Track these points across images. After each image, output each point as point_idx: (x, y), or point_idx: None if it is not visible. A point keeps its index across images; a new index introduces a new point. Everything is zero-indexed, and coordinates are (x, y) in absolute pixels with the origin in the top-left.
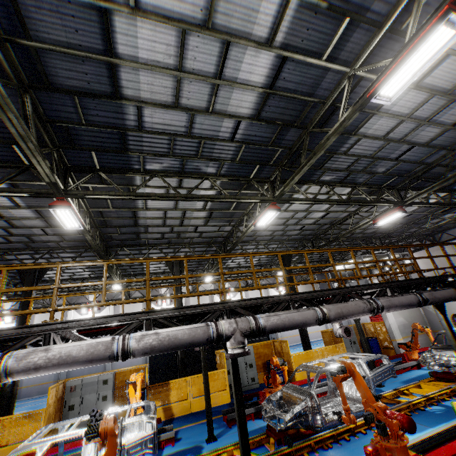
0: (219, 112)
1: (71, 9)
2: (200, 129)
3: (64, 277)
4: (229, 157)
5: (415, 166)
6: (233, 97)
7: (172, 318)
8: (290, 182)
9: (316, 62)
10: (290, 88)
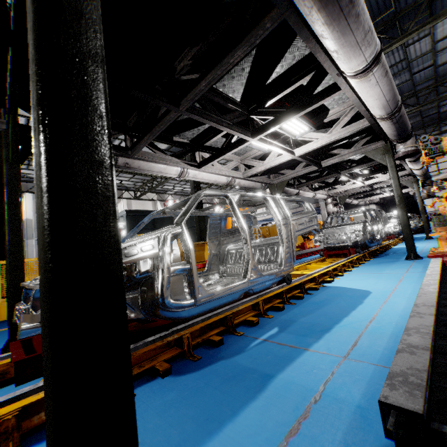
0: None
1: None
2: None
3: None
4: None
5: (408, 90)
6: None
7: (302, 142)
8: (386, 49)
9: None
10: None
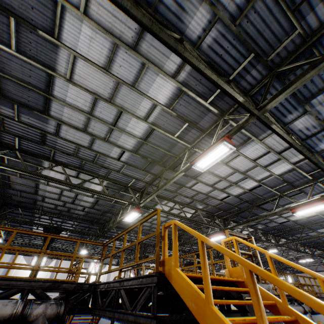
0: (286, 218)
1: (287, 200)
2: (275, 219)
3: (111, 244)
4: (271, 226)
5: (320, 241)
6: (295, 216)
7: None
8: (291, 242)
9: (323, 217)
10: (310, 218)
